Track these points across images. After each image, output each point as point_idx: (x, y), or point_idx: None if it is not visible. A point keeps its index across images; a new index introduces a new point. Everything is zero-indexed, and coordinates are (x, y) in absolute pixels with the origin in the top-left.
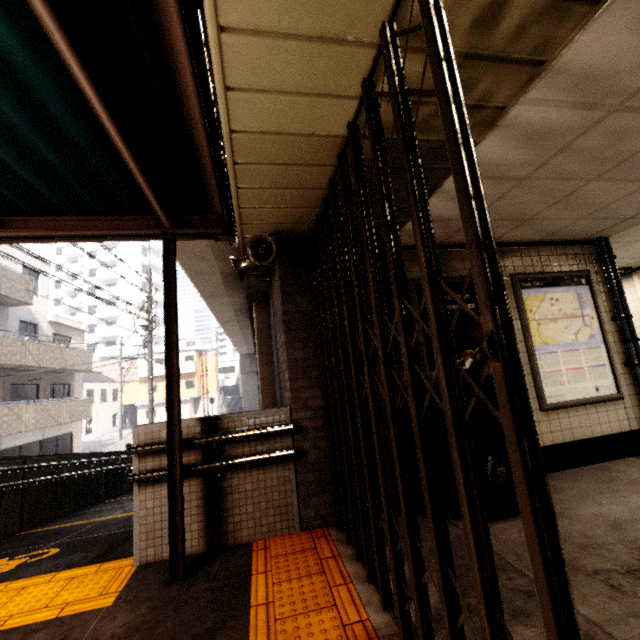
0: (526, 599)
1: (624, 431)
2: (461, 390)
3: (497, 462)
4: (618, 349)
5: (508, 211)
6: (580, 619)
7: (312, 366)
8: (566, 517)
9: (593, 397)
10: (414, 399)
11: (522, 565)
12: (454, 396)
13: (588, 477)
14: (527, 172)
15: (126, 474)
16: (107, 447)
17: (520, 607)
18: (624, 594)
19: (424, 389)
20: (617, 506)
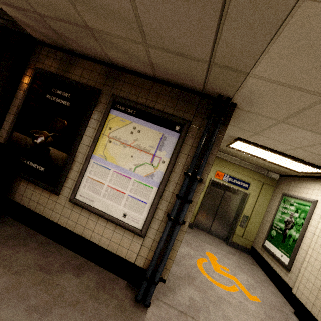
0: None
1: (128, 260)
2: None
3: None
4: (172, 200)
5: (47, 4)
6: None
7: None
8: None
9: (114, 218)
10: None
11: None
12: None
13: (54, 260)
14: None
15: None
16: None
17: None
18: None
19: None
20: None
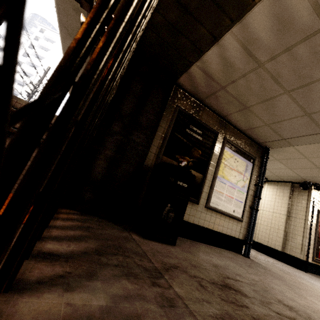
0: (143, 271)
1: (235, 237)
2: None
3: (172, 209)
4: (251, 199)
5: (242, 93)
6: (172, 292)
7: None
8: (192, 254)
9: (231, 213)
10: None
11: (154, 259)
12: None
13: (210, 248)
14: (264, 59)
15: None
16: None
17: (136, 273)
18: (206, 291)
19: None
20: (219, 261)
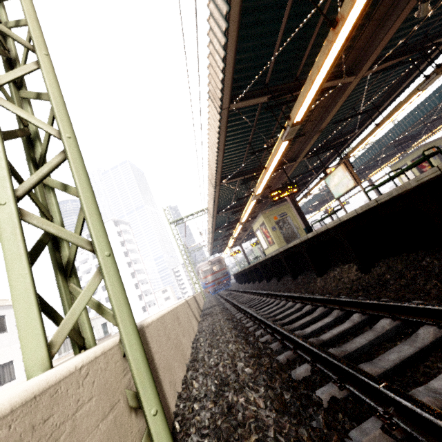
0: None
1: None
2: None
3: None
4: None
5: None
6: None
7: None
8: None
9: None
10: None
11: None
12: None
13: None
14: None
15: None
16: None
17: None
18: None
19: None
20: None
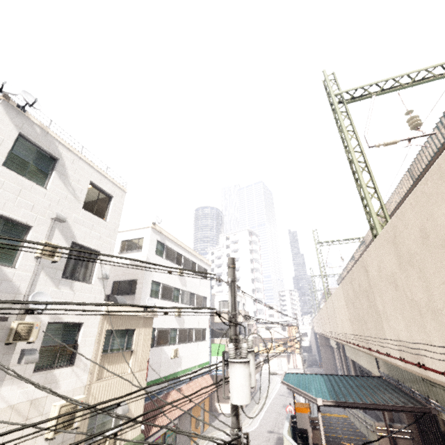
0: None
1: None
2: (440, 443)
3: None
4: None
5: None
6: None
7: (411, 416)
8: None
9: None
10: (436, 441)
11: None
12: (440, 443)
13: None
14: None
15: (373, 432)
16: (258, 382)
17: None
18: None
19: (437, 440)
20: None
